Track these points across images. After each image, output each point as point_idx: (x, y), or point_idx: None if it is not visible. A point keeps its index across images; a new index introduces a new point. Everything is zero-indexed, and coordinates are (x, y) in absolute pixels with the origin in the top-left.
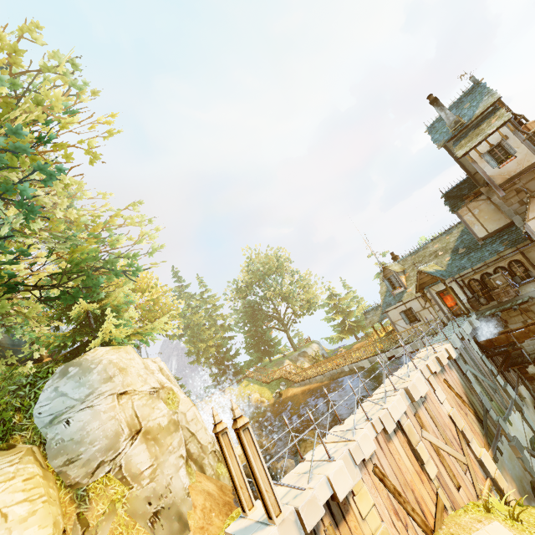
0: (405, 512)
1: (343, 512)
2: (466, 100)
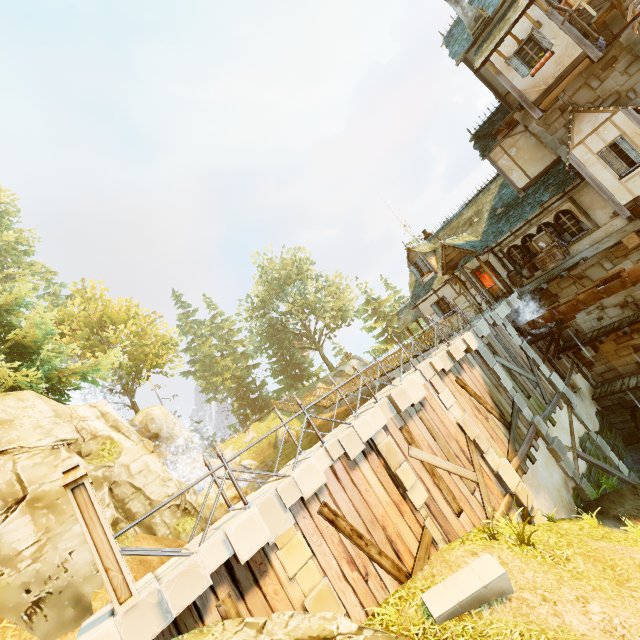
0: (368, 557)
1: (256, 576)
2: None
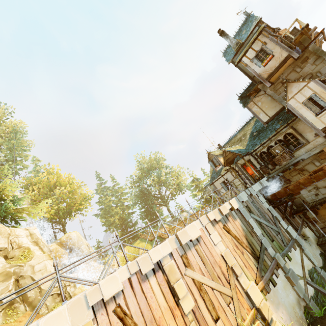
0: None
1: None
2: (243, 28)
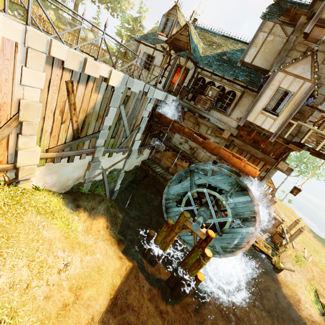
0: None
1: None
2: None
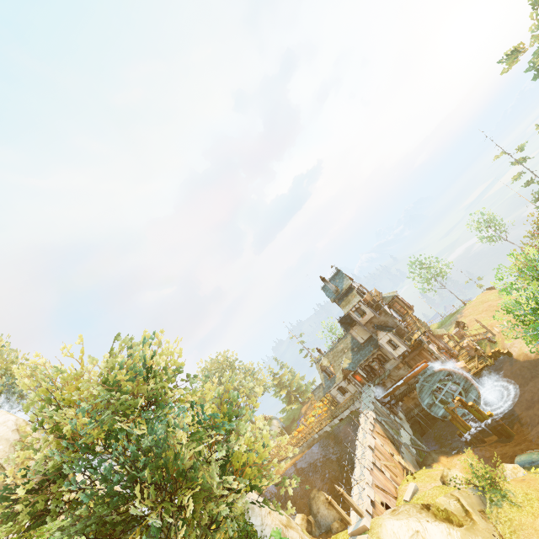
0: (388, 495)
1: (375, 505)
2: (337, 278)
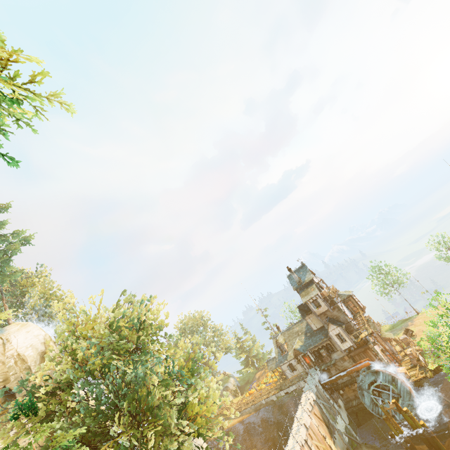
0: None
1: None
2: (301, 270)
